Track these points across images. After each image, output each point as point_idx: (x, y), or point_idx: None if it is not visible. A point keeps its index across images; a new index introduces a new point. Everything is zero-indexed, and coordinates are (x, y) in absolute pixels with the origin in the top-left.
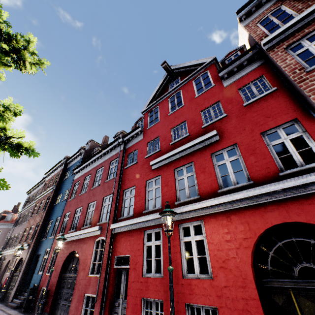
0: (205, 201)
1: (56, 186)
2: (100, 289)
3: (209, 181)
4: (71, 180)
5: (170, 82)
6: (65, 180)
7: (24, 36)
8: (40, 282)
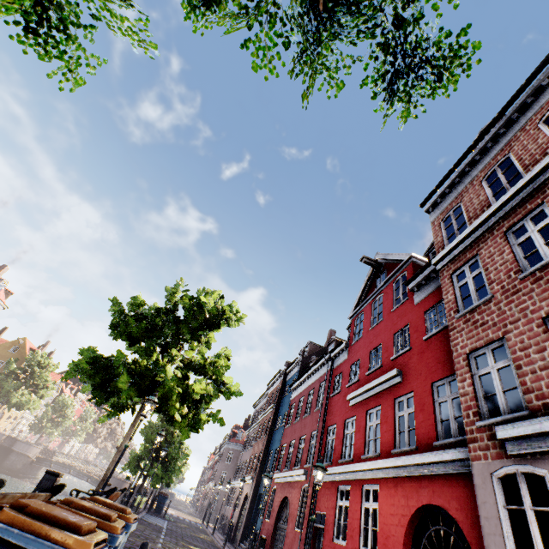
0: (378, 460)
1: (276, 405)
2: (301, 546)
3: (388, 435)
4: (289, 398)
5: (378, 275)
6: (284, 398)
7: (231, 303)
8: (261, 528)
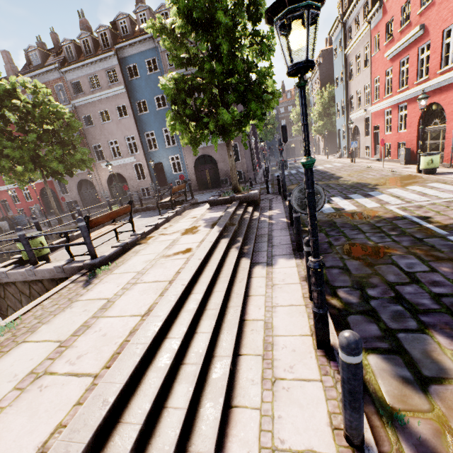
0: None
1: None
2: None
3: None
4: None
5: None
6: None
7: None
8: None
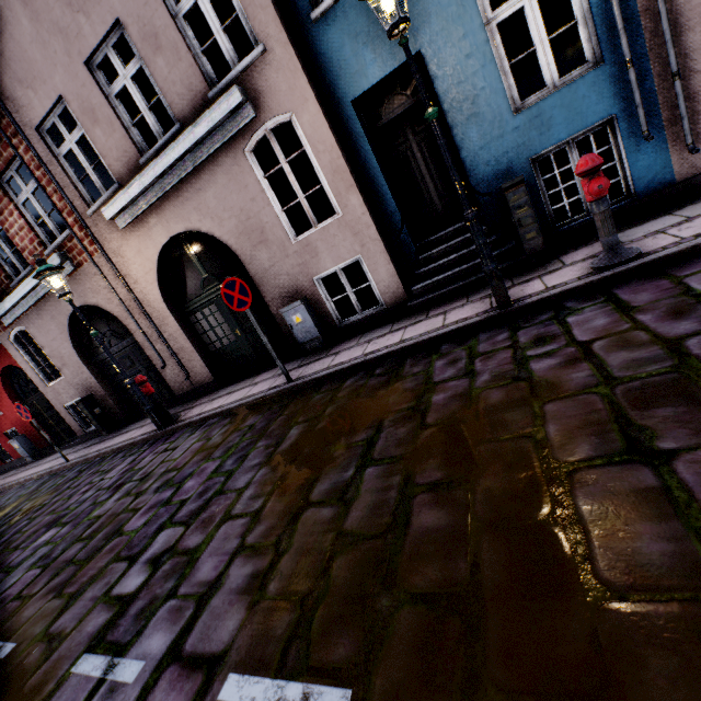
0: None
1: None
2: None
3: None
4: None
5: None
6: None
7: None
8: None
